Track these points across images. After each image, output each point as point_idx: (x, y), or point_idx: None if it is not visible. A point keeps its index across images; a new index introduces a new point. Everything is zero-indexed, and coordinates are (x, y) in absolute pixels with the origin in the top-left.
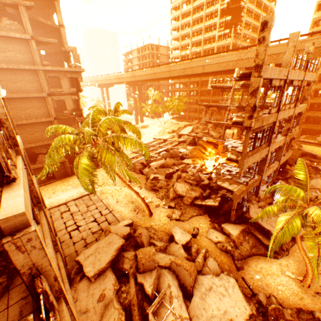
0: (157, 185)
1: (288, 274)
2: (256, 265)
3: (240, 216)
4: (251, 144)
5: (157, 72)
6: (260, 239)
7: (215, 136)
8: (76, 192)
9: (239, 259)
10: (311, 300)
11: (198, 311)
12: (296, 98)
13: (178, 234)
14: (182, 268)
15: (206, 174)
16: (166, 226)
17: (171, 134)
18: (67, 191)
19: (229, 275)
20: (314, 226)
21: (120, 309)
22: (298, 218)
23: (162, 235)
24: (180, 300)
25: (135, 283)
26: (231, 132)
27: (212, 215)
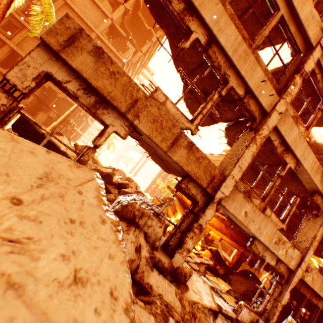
0: None
1: None
2: None
3: None
4: None
5: None
6: None
7: None
8: None
9: None
10: None
11: None
12: None
13: None
14: None
15: None
16: None
17: None
18: None
19: None
20: None
21: None
22: None
23: None
24: None
25: None
26: None
27: None
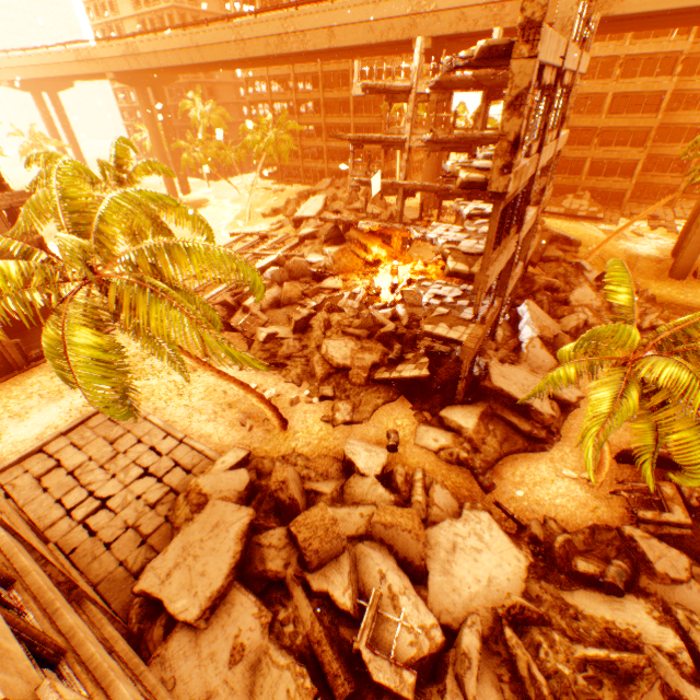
0: (279, 352)
1: (566, 473)
2: (513, 473)
3: (470, 387)
4: (482, 231)
5: (205, 45)
6: (515, 425)
7: (382, 215)
8: (62, 412)
9: (484, 470)
10: (607, 506)
11: (447, 600)
12: (561, 116)
13: (361, 456)
14: (399, 530)
15: (383, 309)
16: (327, 444)
17: (272, 218)
18: (32, 413)
19: (476, 506)
20: (647, 394)
21: (294, 667)
22: (634, 387)
23: (327, 467)
24: (412, 595)
25: (307, 596)
26: (408, 202)
27: (416, 396)
